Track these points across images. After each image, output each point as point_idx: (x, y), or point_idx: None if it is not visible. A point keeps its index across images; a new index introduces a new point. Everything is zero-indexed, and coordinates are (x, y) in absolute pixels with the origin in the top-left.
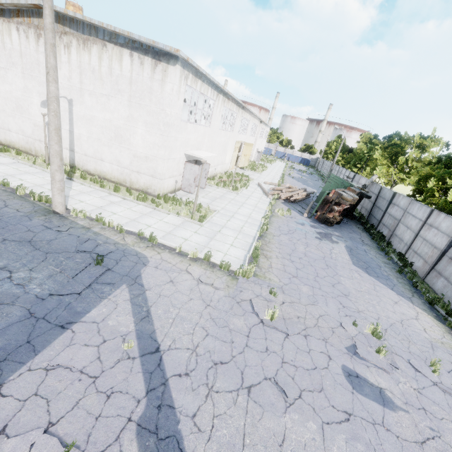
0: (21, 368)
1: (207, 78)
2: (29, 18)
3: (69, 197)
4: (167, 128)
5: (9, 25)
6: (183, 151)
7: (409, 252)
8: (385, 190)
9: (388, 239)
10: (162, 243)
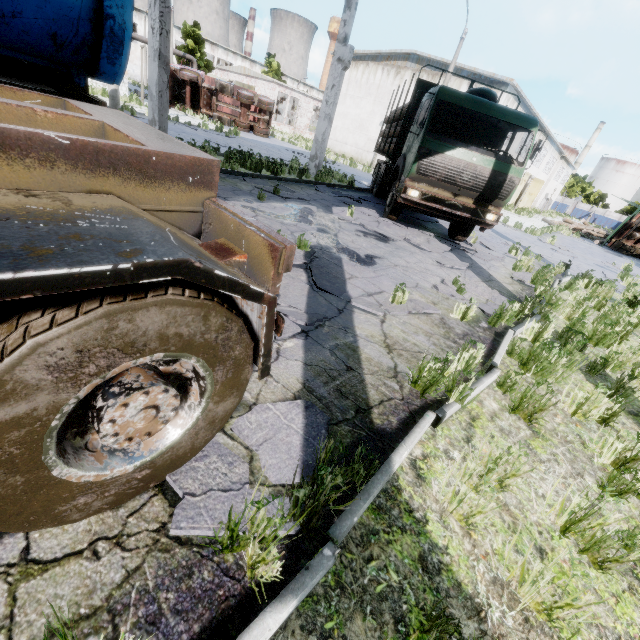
0: None
1: (523, 100)
2: (395, 61)
3: None
4: None
5: (377, 67)
6: None
7: None
8: None
9: None
10: None
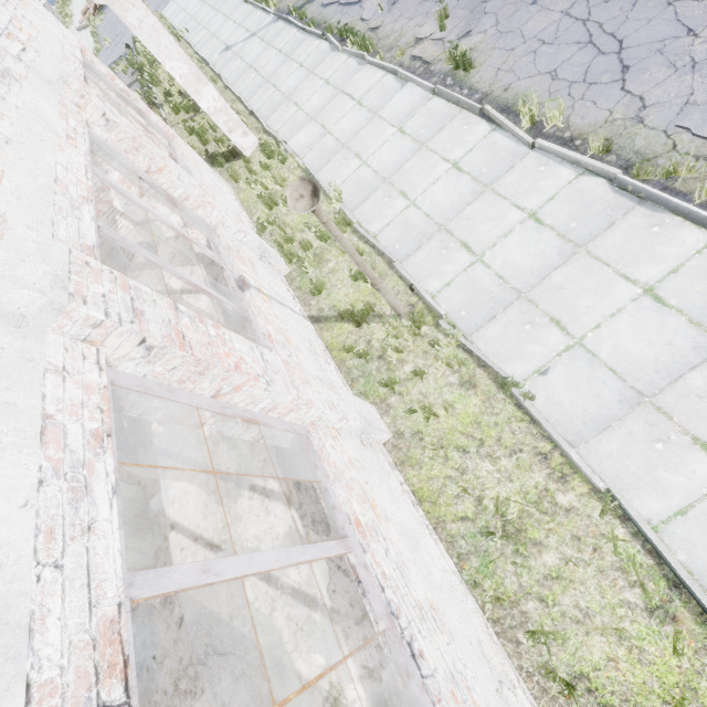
0: None
1: None
2: None
3: None
4: None
5: None
6: None
7: None
8: None
9: None
10: None
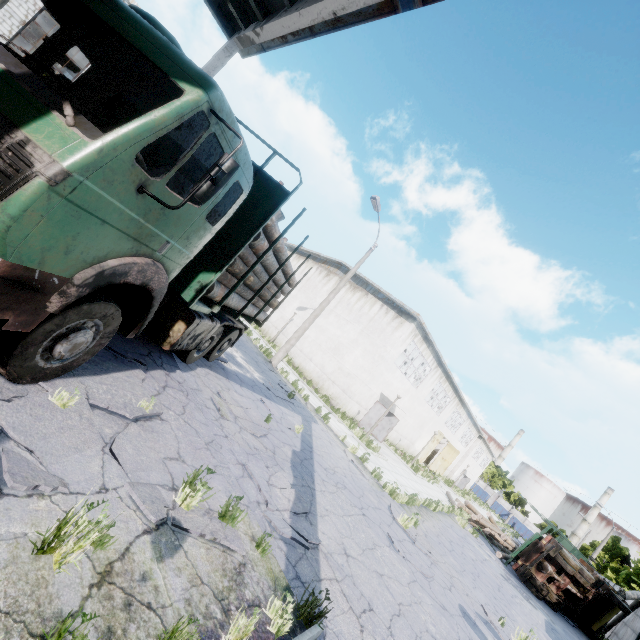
0: (249, 390)
1: (433, 346)
2: (329, 266)
3: (278, 364)
4: (381, 360)
5: (314, 265)
6: (381, 390)
7: None
8: None
9: None
10: (330, 427)
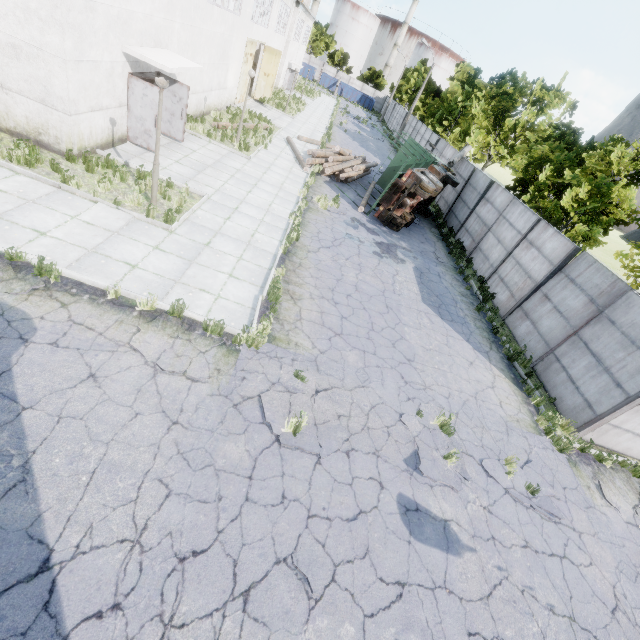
0: None
1: None
2: None
3: None
4: None
5: None
6: (120, 45)
7: (494, 278)
8: (480, 175)
9: (469, 253)
10: (73, 278)
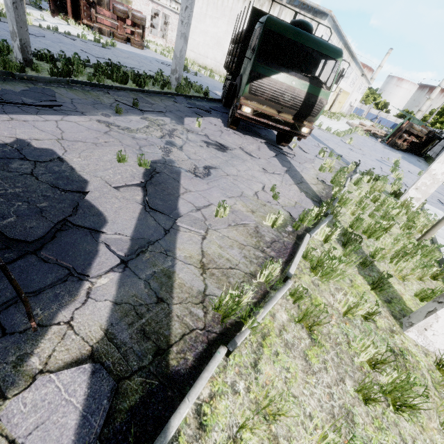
0: None
1: (338, 29)
2: None
3: None
4: None
5: None
6: None
7: None
8: None
9: None
10: None
